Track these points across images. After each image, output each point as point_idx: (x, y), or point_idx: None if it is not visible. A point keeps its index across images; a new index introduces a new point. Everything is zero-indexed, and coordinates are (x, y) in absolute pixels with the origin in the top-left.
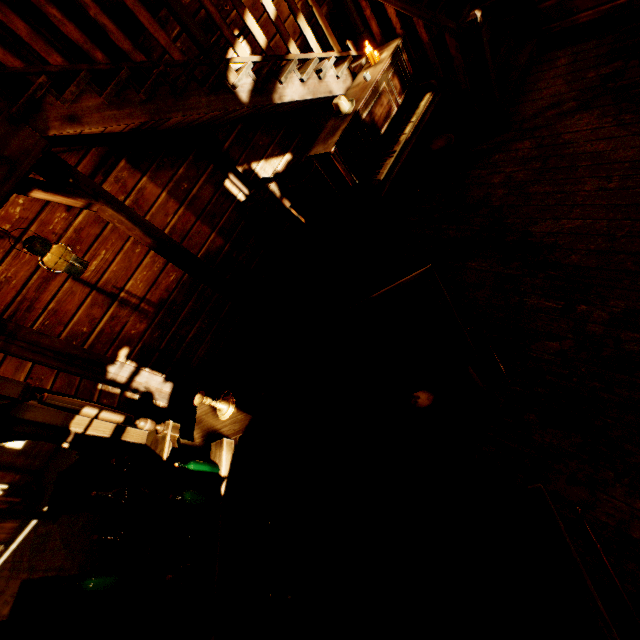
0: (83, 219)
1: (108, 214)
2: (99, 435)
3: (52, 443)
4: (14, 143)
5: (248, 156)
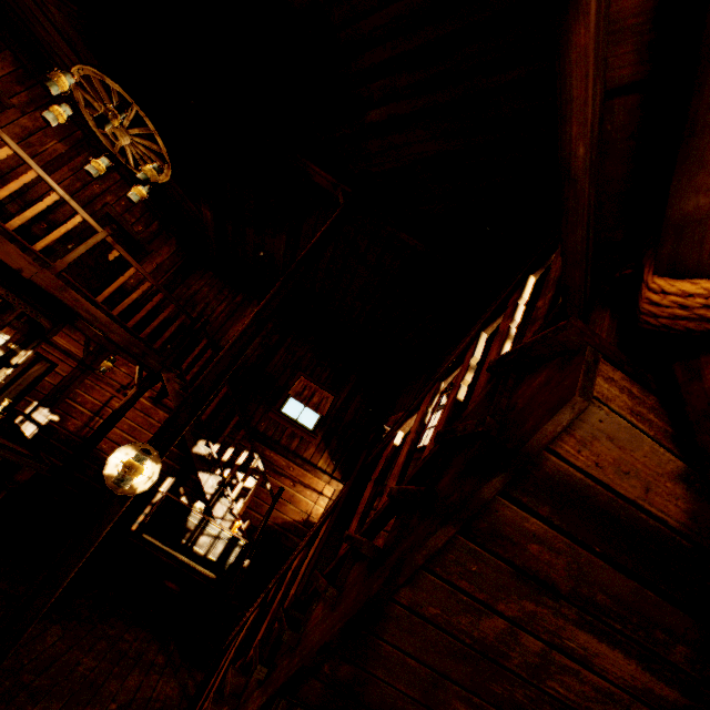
0: (145, 402)
1: (133, 392)
2: (14, 359)
3: (21, 344)
4: (153, 361)
5: (190, 493)
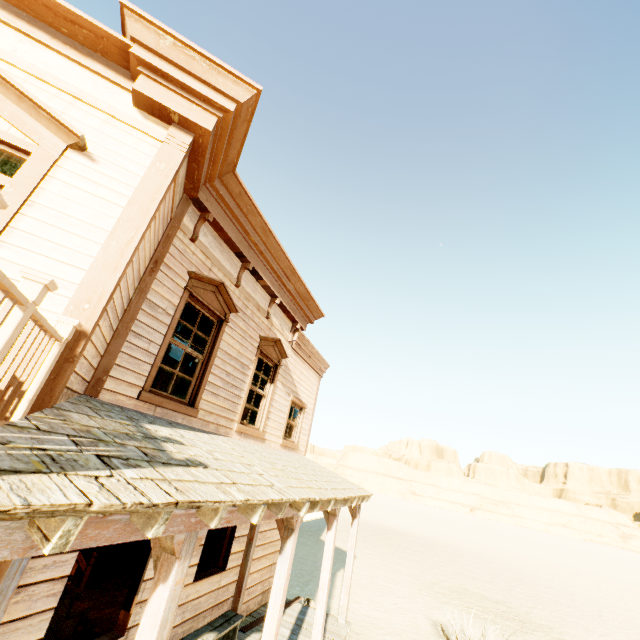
0: None
1: None
2: None
3: None
4: None
5: None
